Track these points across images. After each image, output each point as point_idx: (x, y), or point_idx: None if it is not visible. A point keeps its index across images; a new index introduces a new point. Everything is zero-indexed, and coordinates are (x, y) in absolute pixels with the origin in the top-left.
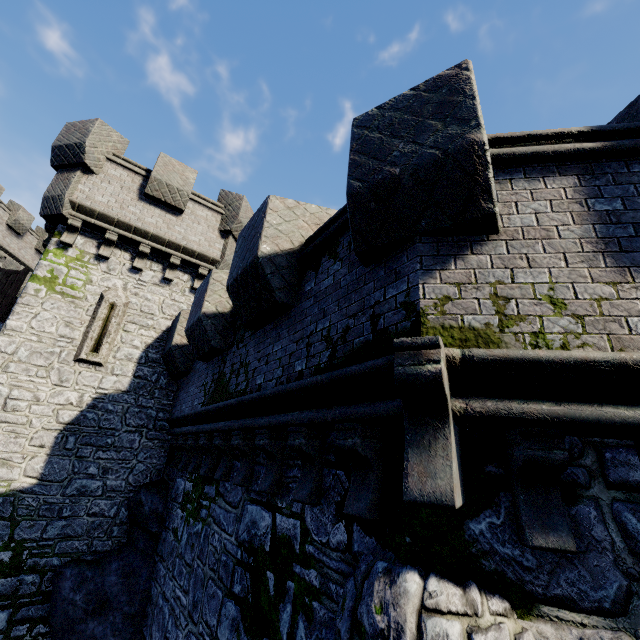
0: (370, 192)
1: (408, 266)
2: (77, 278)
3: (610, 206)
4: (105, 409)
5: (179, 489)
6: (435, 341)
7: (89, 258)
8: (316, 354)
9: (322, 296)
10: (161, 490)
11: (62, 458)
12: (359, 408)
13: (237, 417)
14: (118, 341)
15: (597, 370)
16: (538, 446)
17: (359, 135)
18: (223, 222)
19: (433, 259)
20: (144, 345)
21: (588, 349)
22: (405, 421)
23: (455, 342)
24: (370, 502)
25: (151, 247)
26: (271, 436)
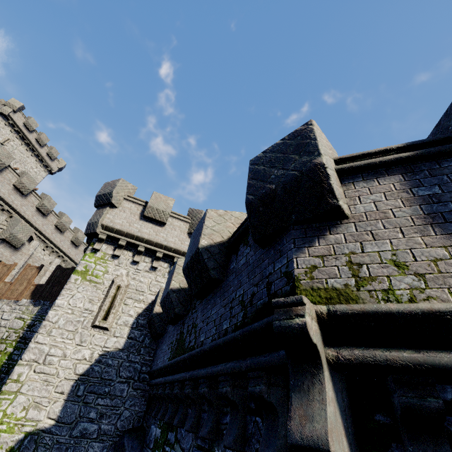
0: (259, 201)
1: (286, 246)
2: (100, 270)
3: (430, 191)
4: (106, 363)
5: (152, 435)
6: (300, 299)
7: (108, 257)
8: (235, 315)
9: (239, 271)
10: (139, 436)
11: (74, 403)
12: (262, 358)
13: (189, 369)
14: (120, 311)
15: (445, 319)
16: (412, 393)
17: (252, 169)
18: (190, 228)
19: (302, 240)
20: (136, 314)
21: (433, 301)
22: (289, 368)
23: (322, 300)
24: (277, 448)
25: (145, 247)
26: (210, 385)
